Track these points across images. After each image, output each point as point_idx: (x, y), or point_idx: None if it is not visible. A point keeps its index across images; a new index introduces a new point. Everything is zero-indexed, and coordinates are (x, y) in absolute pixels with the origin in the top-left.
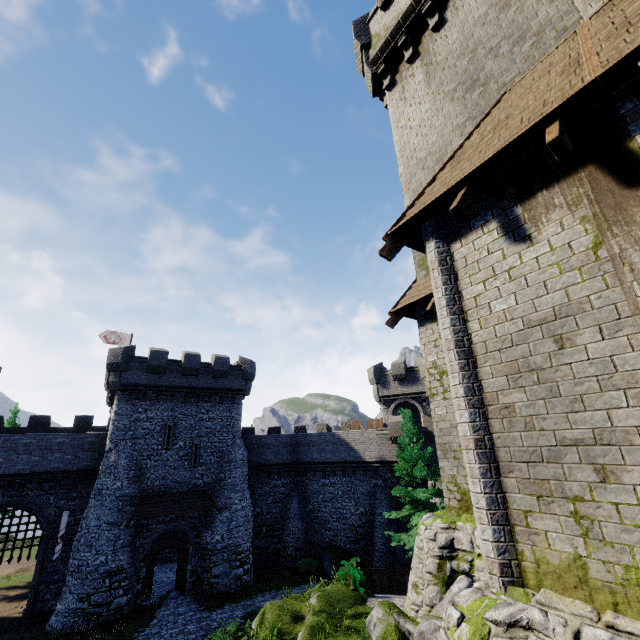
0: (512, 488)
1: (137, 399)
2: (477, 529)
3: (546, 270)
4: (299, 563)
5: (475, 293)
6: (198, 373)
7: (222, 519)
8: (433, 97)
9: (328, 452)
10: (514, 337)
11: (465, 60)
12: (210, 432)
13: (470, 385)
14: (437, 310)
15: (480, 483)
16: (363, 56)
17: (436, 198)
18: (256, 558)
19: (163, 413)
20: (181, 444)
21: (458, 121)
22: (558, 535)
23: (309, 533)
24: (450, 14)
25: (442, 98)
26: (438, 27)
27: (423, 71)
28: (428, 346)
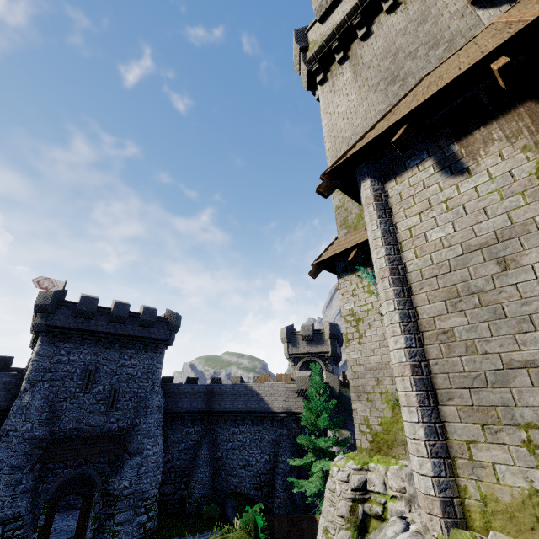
0: (452, 417)
1: (61, 341)
2: (412, 463)
3: (486, 197)
4: (203, 510)
5: (410, 225)
6: (125, 321)
7: (132, 464)
8: (359, 89)
9: (240, 402)
10: (452, 262)
11: (387, 61)
12: (130, 378)
13: (405, 311)
14: (371, 242)
15: (418, 411)
16: (301, 56)
17: (376, 136)
18: (162, 505)
19: (86, 357)
20: (100, 388)
21: (380, 107)
22: (508, 467)
23: (216, 480)
24: (376, 28)
25: (367, 90)
26: (365, 37)
27: (351, 70)
28: (346, 295)
